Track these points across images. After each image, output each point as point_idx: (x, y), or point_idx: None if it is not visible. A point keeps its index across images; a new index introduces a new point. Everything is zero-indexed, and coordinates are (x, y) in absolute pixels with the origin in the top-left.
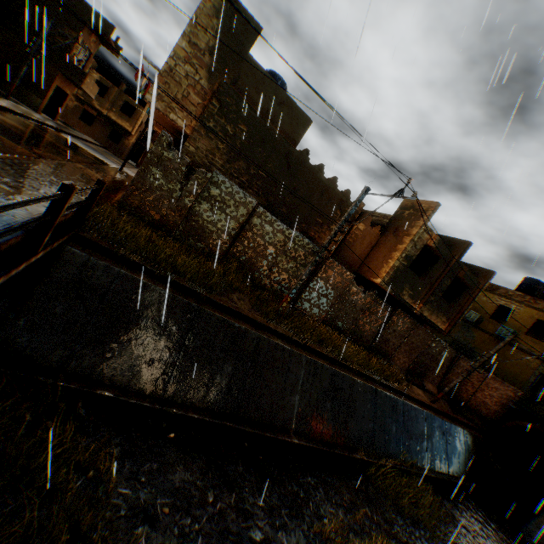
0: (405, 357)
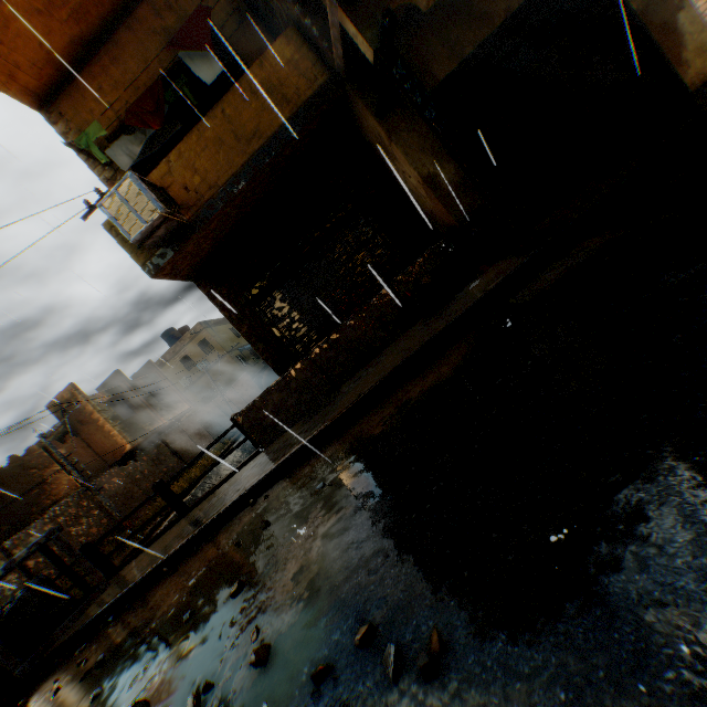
0: (206, 441)
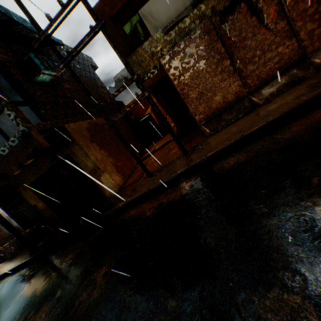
0: None
